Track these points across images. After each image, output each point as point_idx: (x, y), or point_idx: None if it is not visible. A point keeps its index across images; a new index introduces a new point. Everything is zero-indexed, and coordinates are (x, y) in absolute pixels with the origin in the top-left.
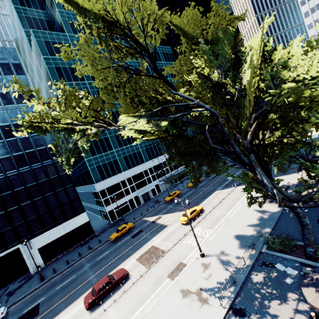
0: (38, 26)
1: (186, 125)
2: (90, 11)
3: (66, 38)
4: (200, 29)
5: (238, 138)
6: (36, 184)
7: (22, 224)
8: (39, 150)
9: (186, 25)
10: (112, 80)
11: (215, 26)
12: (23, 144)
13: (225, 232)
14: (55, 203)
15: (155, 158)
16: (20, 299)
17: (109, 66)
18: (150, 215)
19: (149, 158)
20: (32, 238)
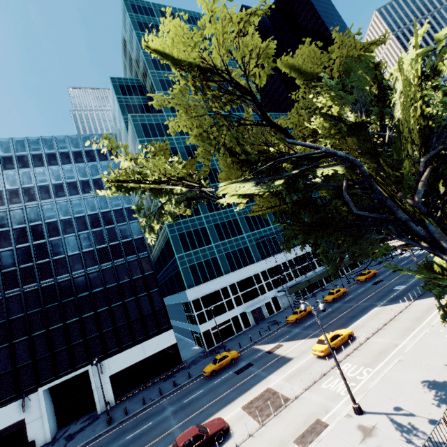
0: (136, 111)
1: (312, 190)
2: (186, 60)
3: (163, 118)
4: (323, 65)
5: (400, 198)
6: (117, 285)
7: (95, 337)
8: (124, 243)
9: (303, 64)
10: (209, 127)
11: (343, 57)
12: (108, 236)
13: (399, 373)
14: (135, 312)
15: (270, 257)
16: (79, 446)
17: (205, 112)
18: (264, 341)
19: (262, 257)
20: (105, 359)
